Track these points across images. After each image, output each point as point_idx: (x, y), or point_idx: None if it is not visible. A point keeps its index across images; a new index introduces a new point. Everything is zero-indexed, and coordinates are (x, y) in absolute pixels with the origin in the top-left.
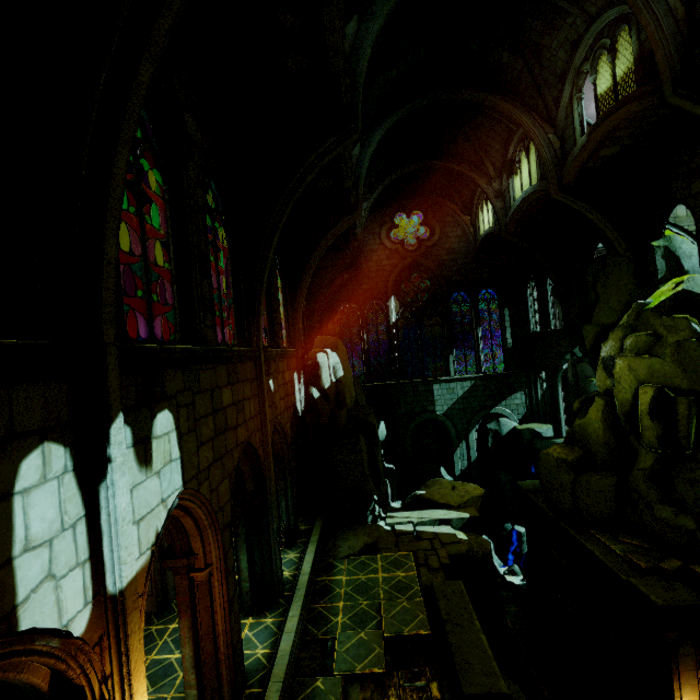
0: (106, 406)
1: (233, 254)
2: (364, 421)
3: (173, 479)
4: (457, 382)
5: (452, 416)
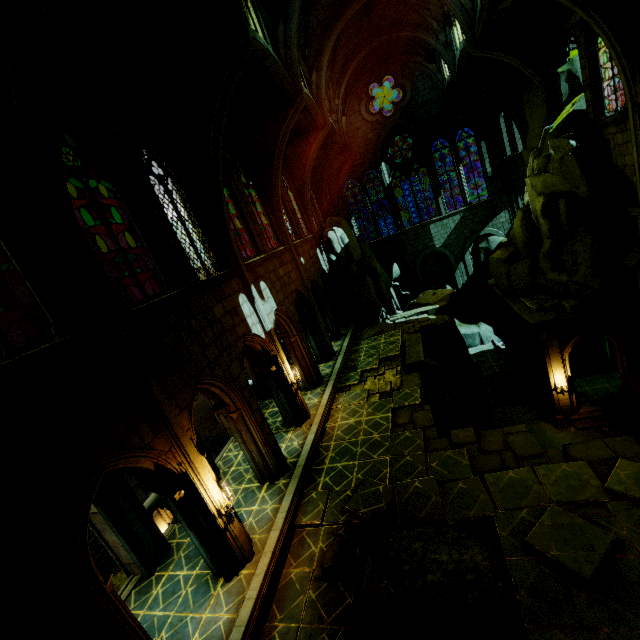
0: (248, 282)
1: (262, 200)
2: (369, 267)
3: (272, 304)
4: (448, 218)
5: (448, 246)
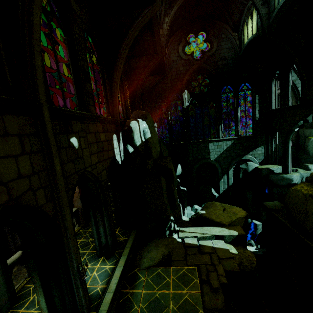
0: None
1: None
2: (165, 167)
3: None
4: (223, 141)
5: (219, 161)
